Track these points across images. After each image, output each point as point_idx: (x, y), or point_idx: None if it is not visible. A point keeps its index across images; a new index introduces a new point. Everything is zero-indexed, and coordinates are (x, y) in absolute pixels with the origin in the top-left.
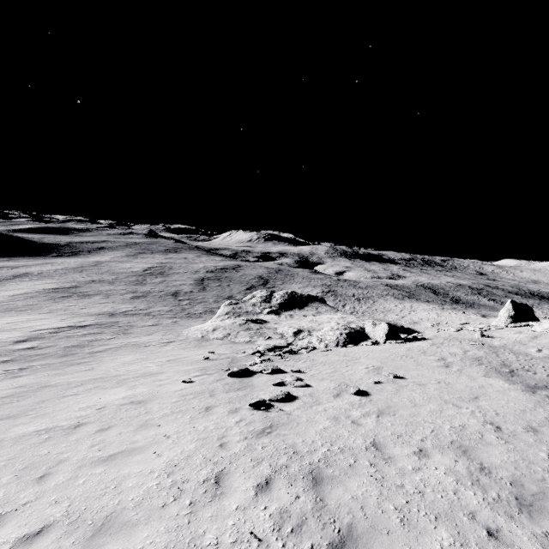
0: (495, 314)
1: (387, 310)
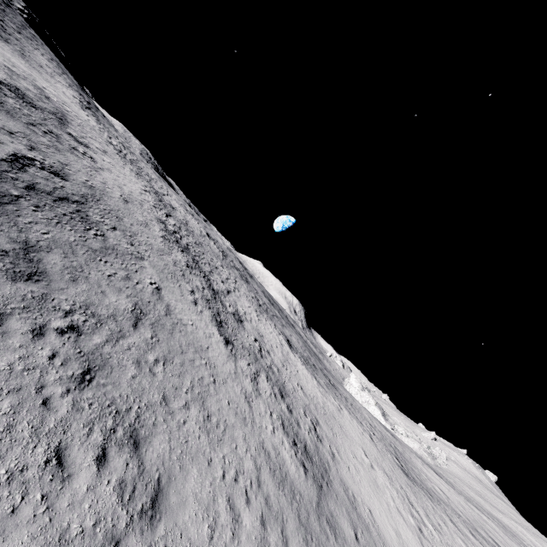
0: None
1: None
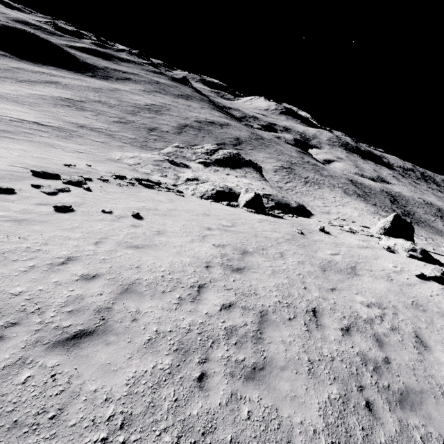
0: (421, 233)
1: (320, 198)
